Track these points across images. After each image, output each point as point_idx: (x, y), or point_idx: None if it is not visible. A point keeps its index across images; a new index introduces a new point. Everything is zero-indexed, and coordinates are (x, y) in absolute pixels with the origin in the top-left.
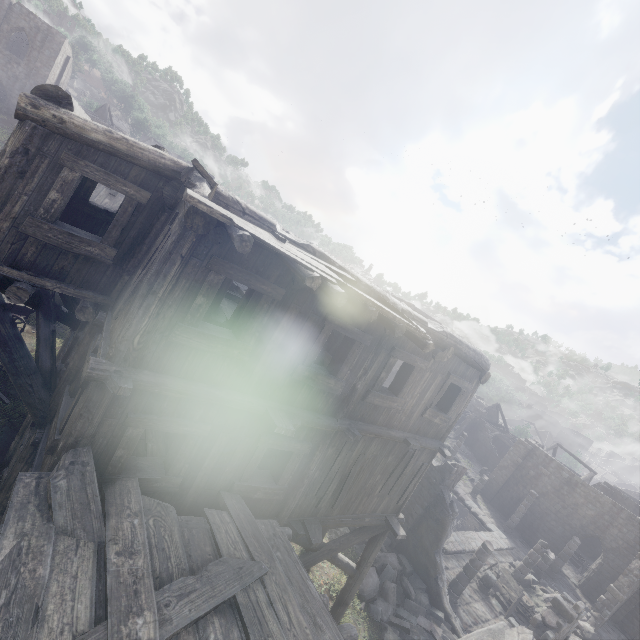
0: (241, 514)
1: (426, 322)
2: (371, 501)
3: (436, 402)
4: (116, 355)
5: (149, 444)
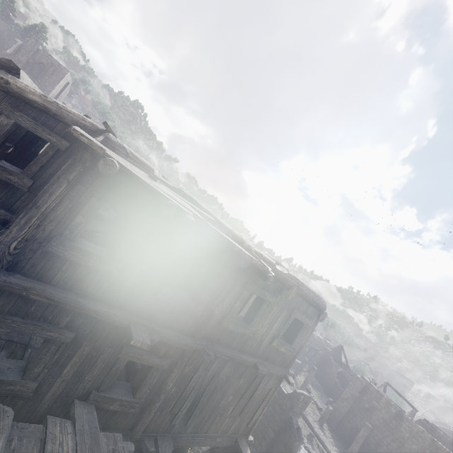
0: (86, 425)
1: (275, 264)
2: (223, 421)
3: (282, 333)
4: None
5: (29, 349)
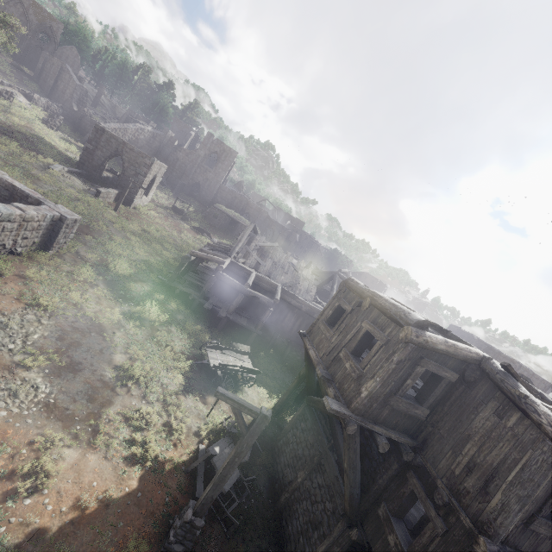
0: None
1: None
2: None
3: None
4: (495, 536)
5: None
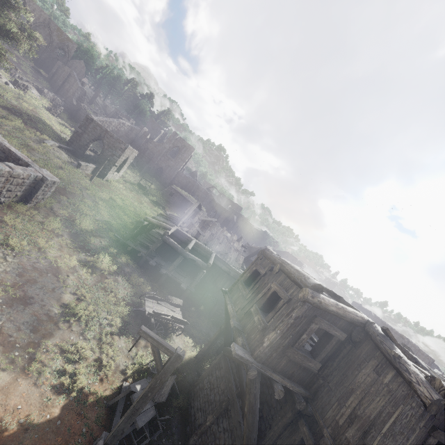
0: None
1: None
2: None
3: None
4: None
5: None
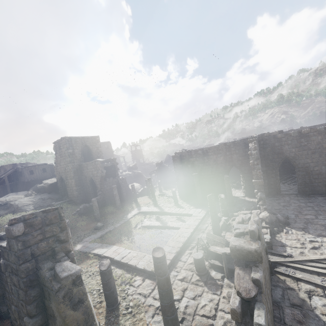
0: None
1: None
2: None
3: None
4: None
5: None
